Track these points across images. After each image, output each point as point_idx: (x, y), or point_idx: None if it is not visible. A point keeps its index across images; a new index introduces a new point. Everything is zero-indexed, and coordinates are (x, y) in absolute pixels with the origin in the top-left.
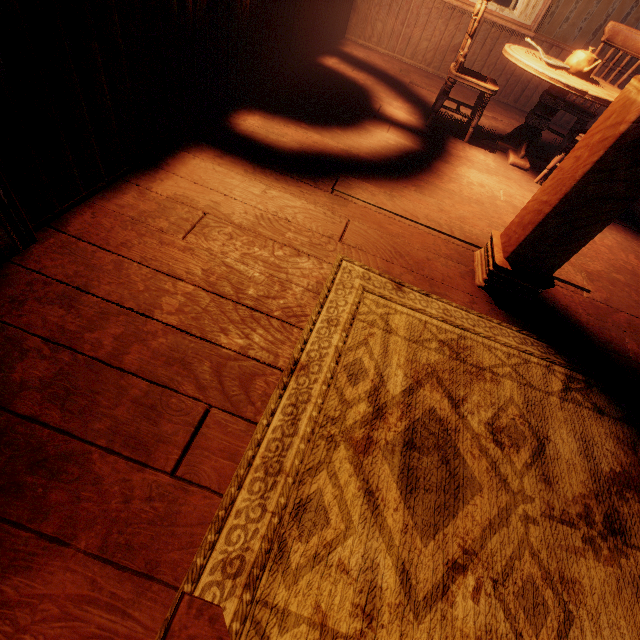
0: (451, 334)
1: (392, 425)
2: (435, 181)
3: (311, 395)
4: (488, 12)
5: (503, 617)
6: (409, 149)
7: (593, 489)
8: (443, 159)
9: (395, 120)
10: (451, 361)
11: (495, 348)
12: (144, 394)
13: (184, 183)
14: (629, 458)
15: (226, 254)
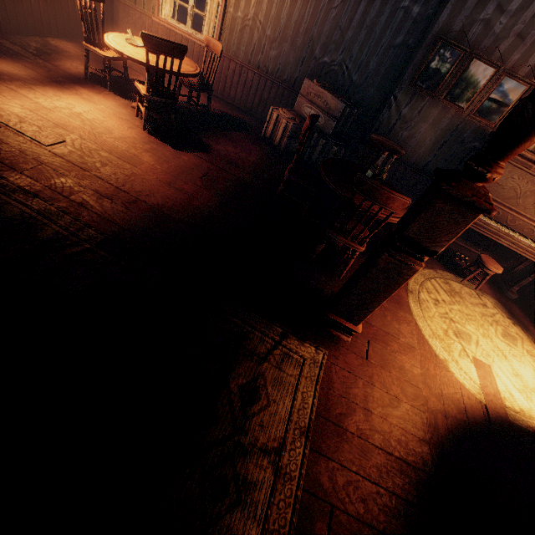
0: None
1: None
2: (22, 91)
3: None
4: (188, 34)
5: None
6: (35, 79)
7: None
8: (61, 89)
9: (58, 70)
10: None
11: None
12: None
13: None
14: None
15: None
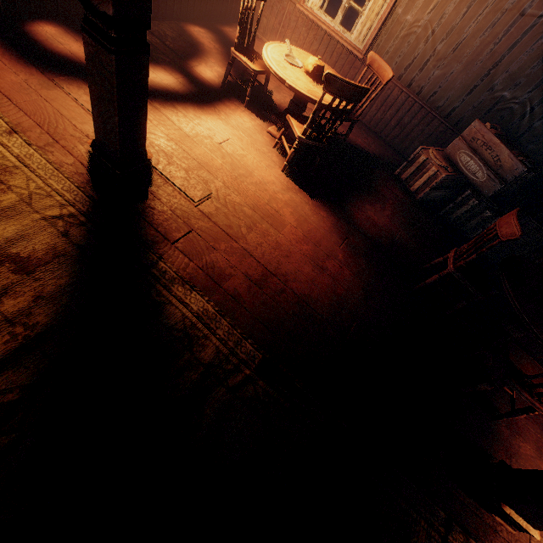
0: (10, 163)
1: None
2: (165, 111)
3: None
4: (334, 31)
5: None
6: (175, 90)
7: None
8: (200, 106)
9: (195, 74)
10: None
11: (35, 182)
12: None
13: None
14: (45, 257)
15: None
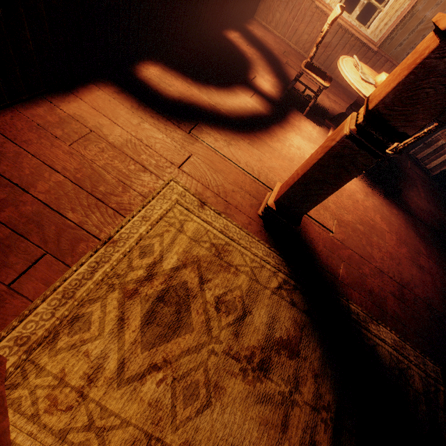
0: (222, 241)
1: (155, 286)
2: (266, 139)
3: (111, 259)
4: (351, 25)
5: (170, 396)
6: (259, 113)
7: (263, 345)
8: (280, 124)
9: (260, 89)
10: (213, 257)
11: (246, 255)
12: (5, 237)
13: (84, 107)
14: (296, 333)
15: (94, 161)
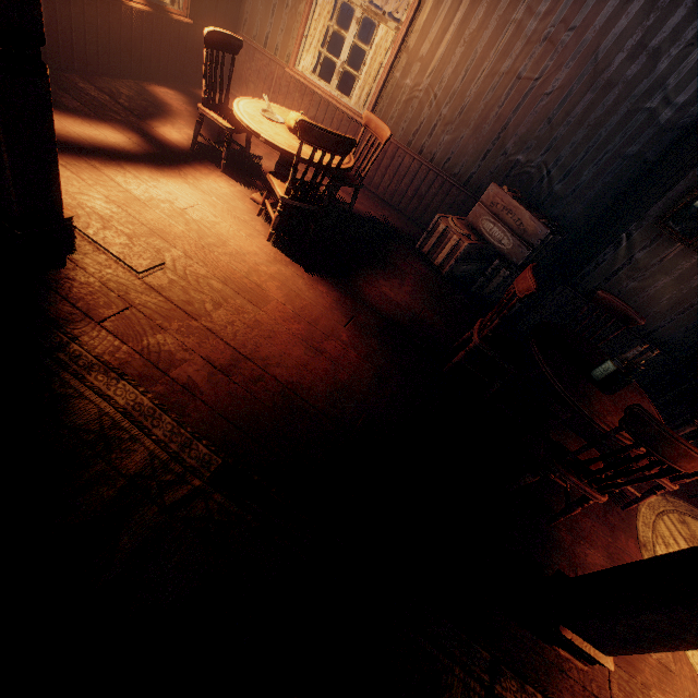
0: None
1: None
2: (108, 170)
3: None
4: (331, 96)
5: None
6: (126, 149)
7: None
8: (159, 167)
9: (156, 135)
10: None
11: None
12: None
13: None
14: None
15: None
